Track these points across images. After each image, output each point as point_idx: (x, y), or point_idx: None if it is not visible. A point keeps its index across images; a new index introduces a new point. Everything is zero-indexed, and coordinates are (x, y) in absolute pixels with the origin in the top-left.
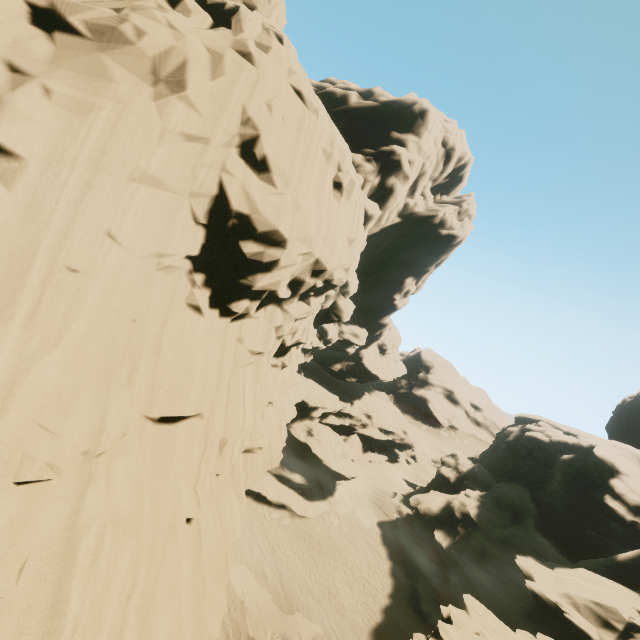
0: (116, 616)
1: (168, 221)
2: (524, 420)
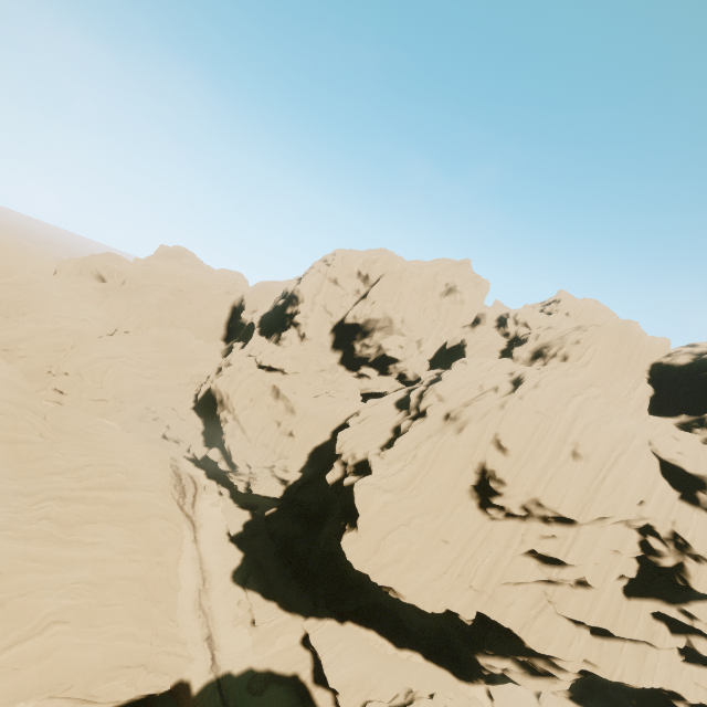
0: (397, 550)
1: (461, 471)
2: None
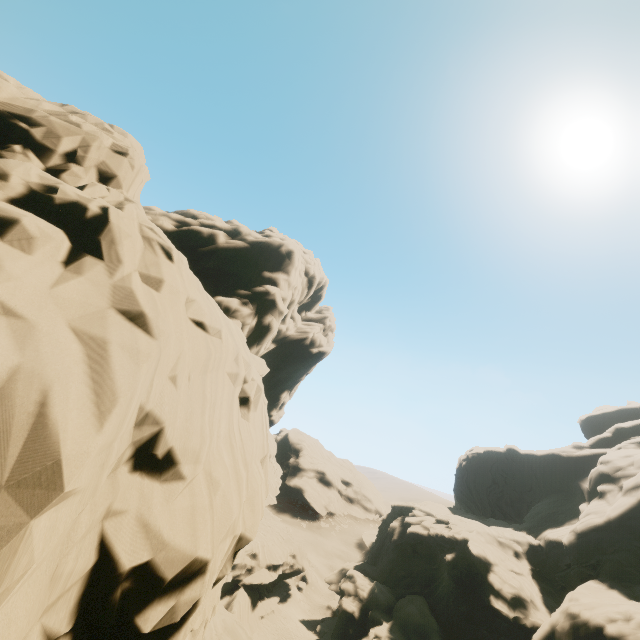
0: None
1: None
2: (400, 509)
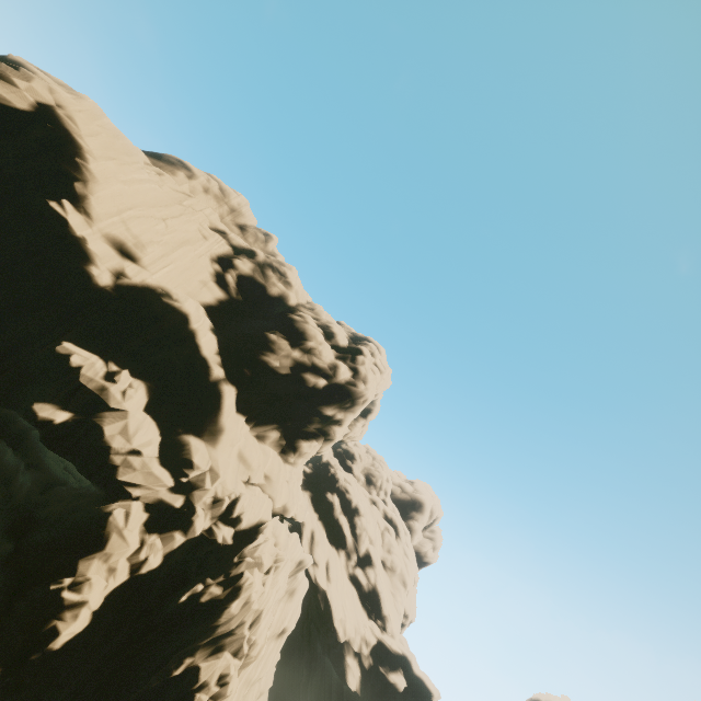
0: None
1: None
2: None
